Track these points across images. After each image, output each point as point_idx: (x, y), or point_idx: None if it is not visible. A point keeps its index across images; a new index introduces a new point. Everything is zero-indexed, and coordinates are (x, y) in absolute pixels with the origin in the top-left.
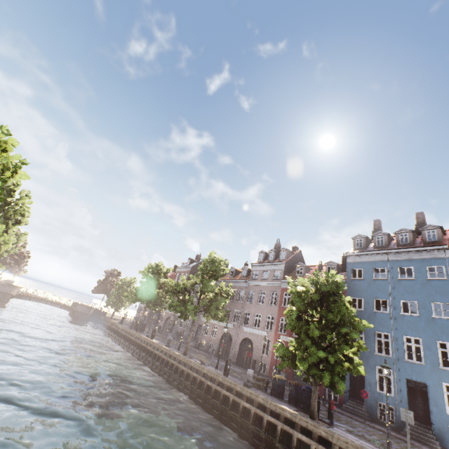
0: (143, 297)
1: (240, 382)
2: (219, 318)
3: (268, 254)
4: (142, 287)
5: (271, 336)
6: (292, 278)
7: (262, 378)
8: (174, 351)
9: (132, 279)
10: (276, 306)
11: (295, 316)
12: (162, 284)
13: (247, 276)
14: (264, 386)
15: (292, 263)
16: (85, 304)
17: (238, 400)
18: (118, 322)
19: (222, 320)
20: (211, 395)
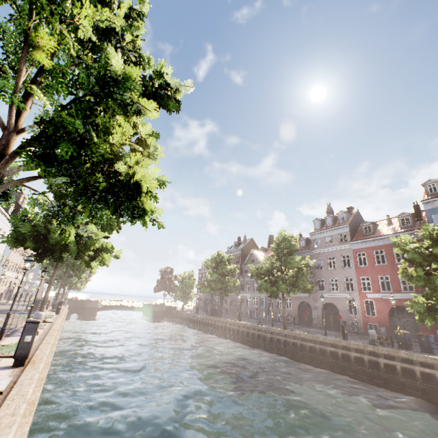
0: (217, 286)
1: (361, 343)
2: (307, 290)
3: (323, 220)
4: (214, 278)
5: (355, 296)
6: (396, 238)
7: (381, 336)
8: (273, 327)
9: (190, 272)
10: (351, 268)
11: (422, 272)
12: (229, 271)
13: (306, 245)
14: (383, 343)
15: (354, 224)
16: (153, 304)
17: (376, 359)
18: (193, 313)
19: (310, 292)
20: (339, 359)
